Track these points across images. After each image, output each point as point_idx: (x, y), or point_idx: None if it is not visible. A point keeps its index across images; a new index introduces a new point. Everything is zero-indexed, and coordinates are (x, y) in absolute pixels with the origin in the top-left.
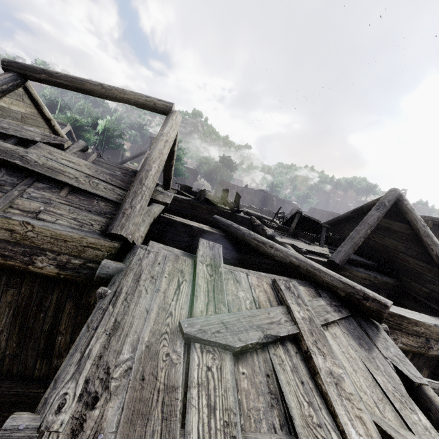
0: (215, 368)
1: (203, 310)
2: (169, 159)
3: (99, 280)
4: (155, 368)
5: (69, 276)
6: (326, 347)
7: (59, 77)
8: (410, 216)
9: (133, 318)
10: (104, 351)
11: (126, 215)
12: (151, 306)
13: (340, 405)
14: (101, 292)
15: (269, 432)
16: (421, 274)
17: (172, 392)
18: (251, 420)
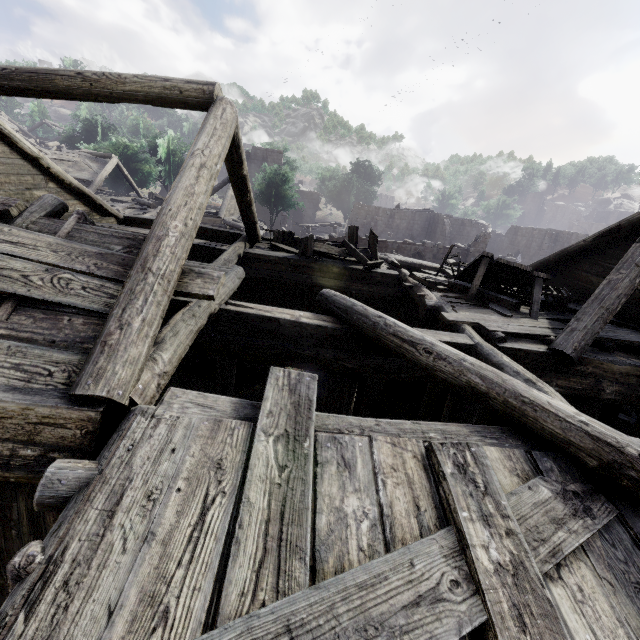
0: None
1: (246, 589)
2: (241, 193)
3: (44, 509)
4: None
5: (24, 479)
6: None
7: (8, 75)
8: None
9: None
10: None
11: (108, 348)
12: (121, 597)
13: None
14: (17, 566)
15: None
16: None
17: None
18: None
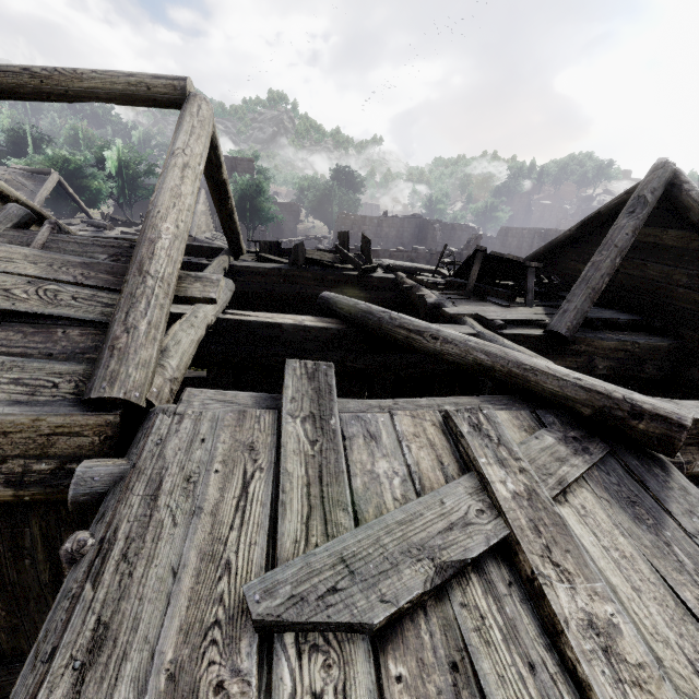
0: (330, 694)
1: (298, 537)
2: (221, 199)
3: (79, 508)
4: None
5: (40, 496)
6: (572, 554)
7: None
8: (698, 213)
9: (140, 604)
10: None
11: (118, 352)
12: (182, 559)
13: None
14: (70, 550)
15: None
16: None
17: None
18: None
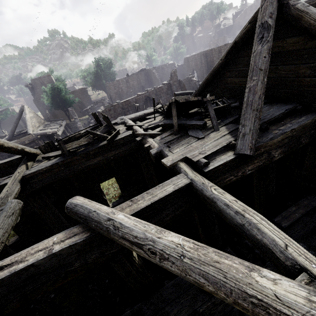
0: None
1: None
2: None
3: None
4: None
5: None
6: None
7: None
8: (307, 20)
9: None
10: None
11: None
12: None
13: None
14: None
15: None
16: None
17: None
18: None
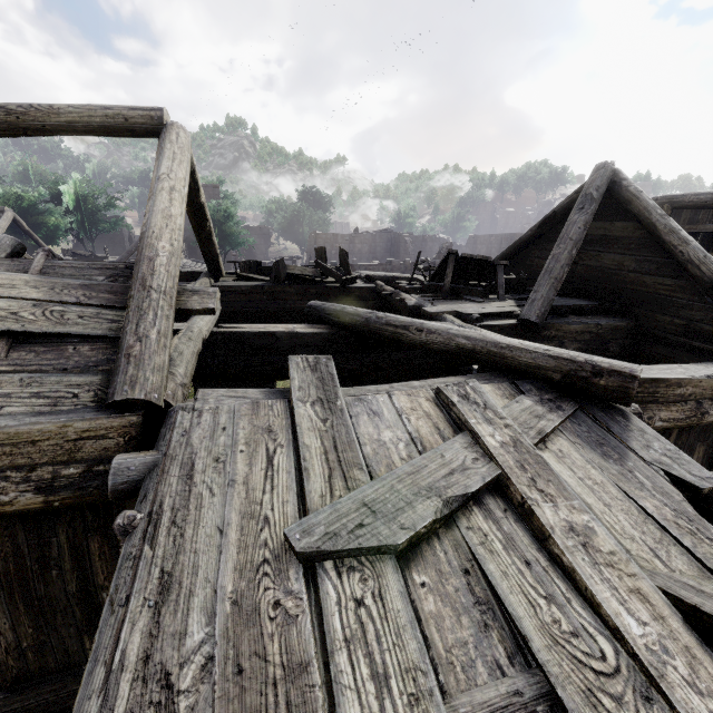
0: (369, 598)
1: (324, 492)
2: (200, 222)
3: (118, 496)
4: (258, 640)
5: (70, 500)
6: (553, 483)
7: None
8: (637, 205)
9: (196, 555)
10: (152, 644)
11: (134, 359)
12: (225, 520)
13: (600, 583)
14: (122, 524)
15: (492, 679)
16: (669, 298)
17: (301, 675)
18: (456, 669)
